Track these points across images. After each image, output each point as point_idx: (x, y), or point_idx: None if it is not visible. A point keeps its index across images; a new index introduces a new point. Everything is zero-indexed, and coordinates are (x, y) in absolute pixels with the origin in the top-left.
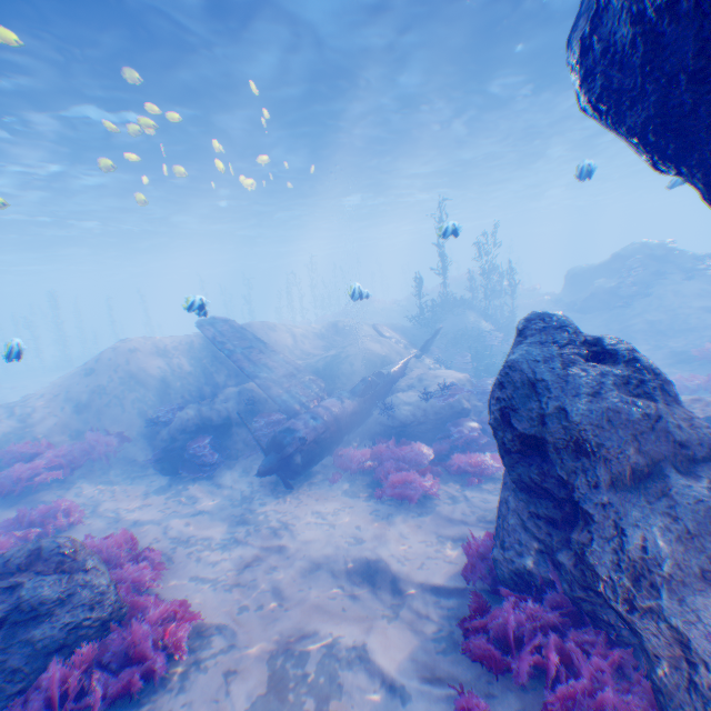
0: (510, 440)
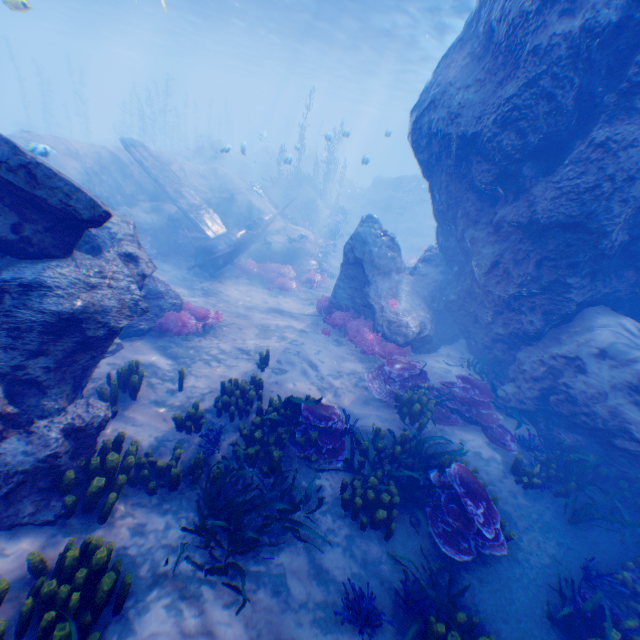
0: (351, 260)
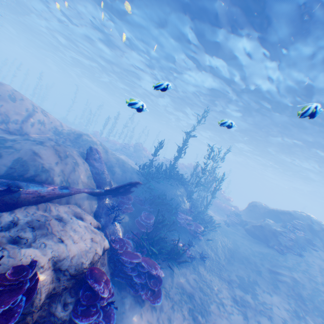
0: None
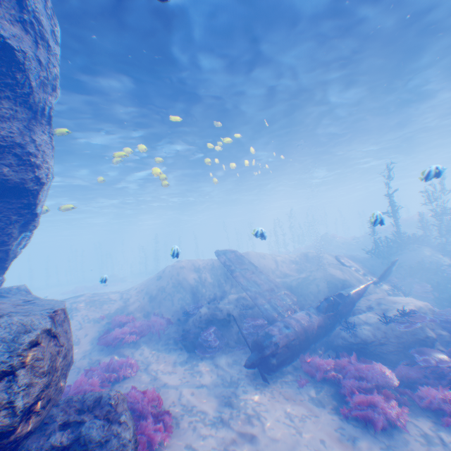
0: None
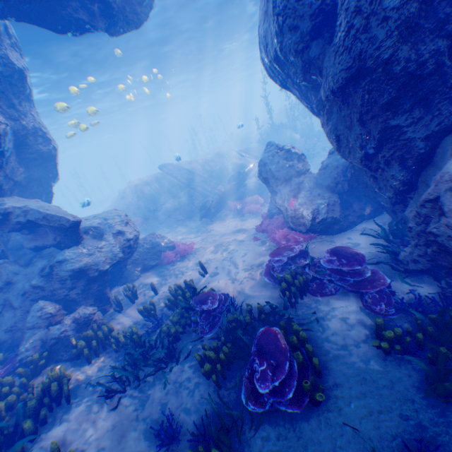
0: (262, 181)
